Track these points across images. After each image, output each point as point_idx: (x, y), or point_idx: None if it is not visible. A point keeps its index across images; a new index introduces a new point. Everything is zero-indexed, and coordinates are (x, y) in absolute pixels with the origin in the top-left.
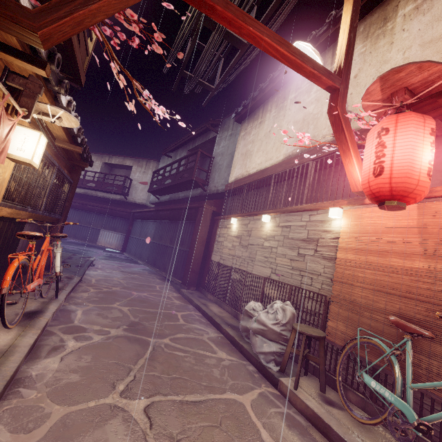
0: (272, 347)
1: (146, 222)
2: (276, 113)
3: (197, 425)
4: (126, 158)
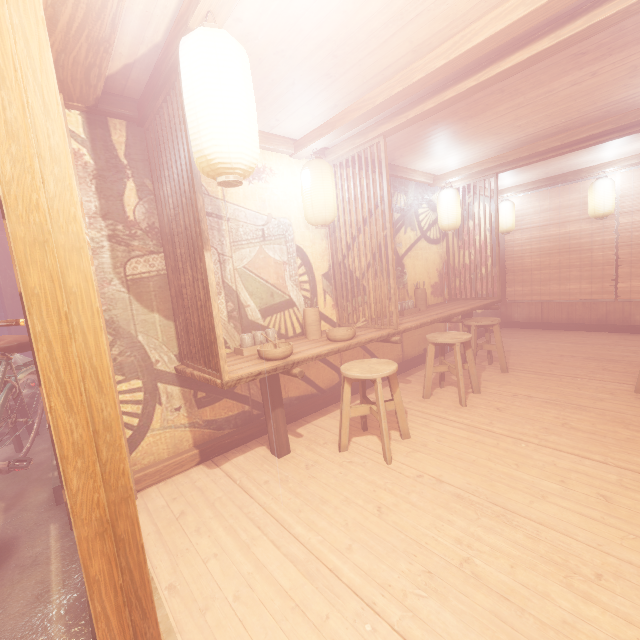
0: None
1: None
2: None
3: None
4: None
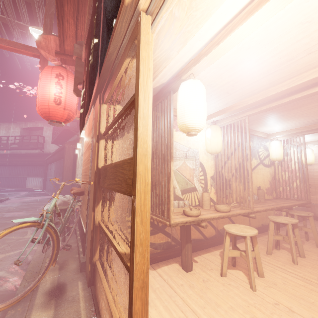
0: None
1: (51, 165)
2: None
3: None
4: (38, 122)
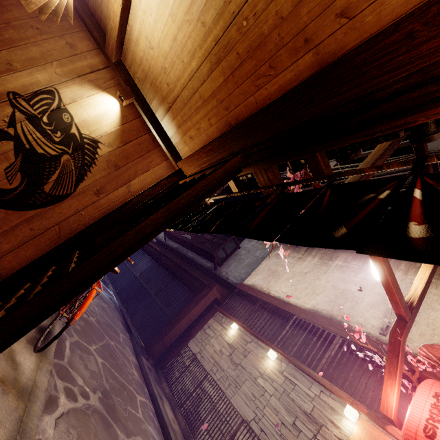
0: None
1: (142, 253)
2: (318, 263)
3: None
4: None
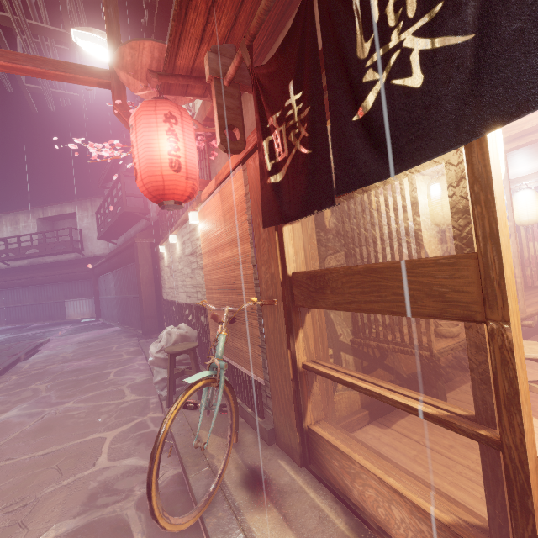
0: (163, 375)
1: (106, 276)
2: None
3: (28, 474)
4: (64, 205)
